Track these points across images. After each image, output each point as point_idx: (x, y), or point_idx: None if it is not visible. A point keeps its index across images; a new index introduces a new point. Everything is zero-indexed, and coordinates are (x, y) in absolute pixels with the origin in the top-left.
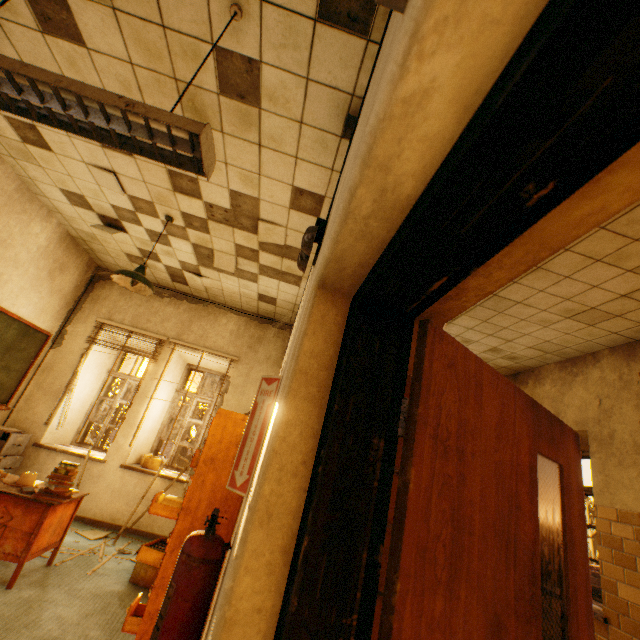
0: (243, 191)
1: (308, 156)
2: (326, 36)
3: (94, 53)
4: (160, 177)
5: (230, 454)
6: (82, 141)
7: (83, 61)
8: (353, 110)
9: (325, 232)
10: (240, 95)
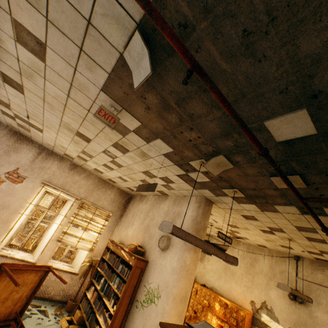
0: (249, 239)
1: (278, 249)
2: (311, 256)
3: (263, 233)
4: (230, 228)
5: (248, 324)
6: (222, 221)
7: (258, 231)
8: (299, 255)
9: (305, 302)
10: (281, 245)
